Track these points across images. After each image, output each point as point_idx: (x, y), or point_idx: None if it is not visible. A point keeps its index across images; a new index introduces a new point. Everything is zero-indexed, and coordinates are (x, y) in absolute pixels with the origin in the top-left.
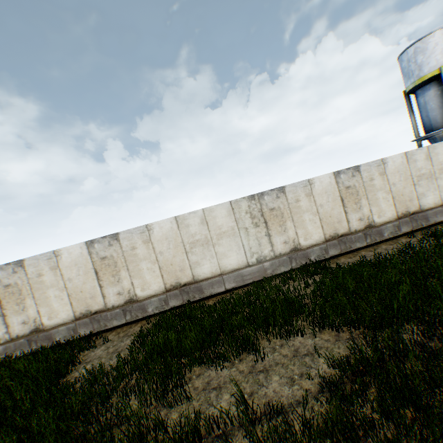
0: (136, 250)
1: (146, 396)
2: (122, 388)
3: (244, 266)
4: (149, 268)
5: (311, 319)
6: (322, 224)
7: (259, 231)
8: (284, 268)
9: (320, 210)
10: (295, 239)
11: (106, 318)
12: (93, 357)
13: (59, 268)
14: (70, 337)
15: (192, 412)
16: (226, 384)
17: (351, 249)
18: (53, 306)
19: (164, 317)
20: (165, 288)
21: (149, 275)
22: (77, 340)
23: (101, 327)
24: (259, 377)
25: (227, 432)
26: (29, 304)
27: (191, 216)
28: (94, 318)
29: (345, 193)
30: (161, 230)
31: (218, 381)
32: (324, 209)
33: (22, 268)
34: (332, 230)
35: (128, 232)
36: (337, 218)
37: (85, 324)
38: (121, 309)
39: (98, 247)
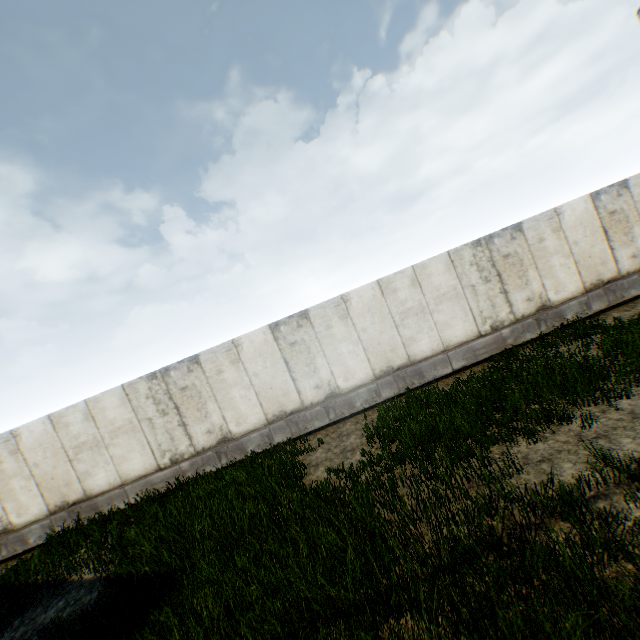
0: (332, 329)
1: (455, 477)
2: (410, 476)
3: (475, 337)
4: (350, 352)
5: (631, 378)
6: (577, 269)
7: (491, 288)
8: (530, 334)
9: (574, 249)
10: (542, 294)
11: (305, 419)
12: (318, 460)
13: (240, 361)
14: (265, 445)
15: (531, 484)
16: (554, 456)
17: (623, 299)
18: (239, 409)
19: (386, 409)
20: (374, 376)
21: (352, 360)
22: (281, 447)
23: (300, 431)
24: (598, 443)
25: (602, 492)
26: (211, 408)
27: (398, 277)
28: (290, 419)
29: (608, 221)
30: (361, 301)
31: (538, 455)
32: (579, 247)
33: (197, 366)
34: (593, 275)
35: (319, 307)
36: (599, 258)
37: (280, 428)
38: (322, 406)
39: (285, 330)
